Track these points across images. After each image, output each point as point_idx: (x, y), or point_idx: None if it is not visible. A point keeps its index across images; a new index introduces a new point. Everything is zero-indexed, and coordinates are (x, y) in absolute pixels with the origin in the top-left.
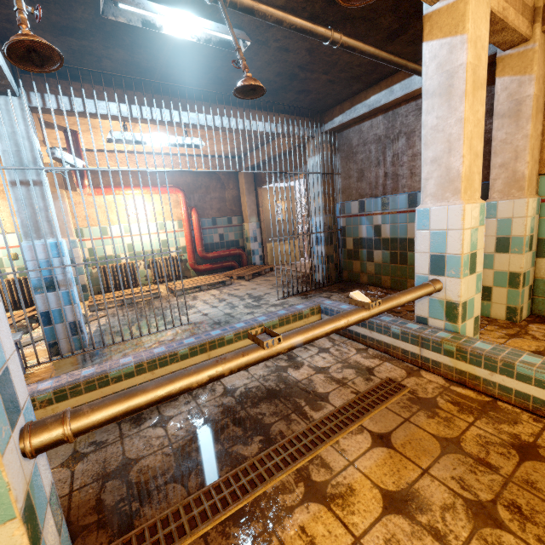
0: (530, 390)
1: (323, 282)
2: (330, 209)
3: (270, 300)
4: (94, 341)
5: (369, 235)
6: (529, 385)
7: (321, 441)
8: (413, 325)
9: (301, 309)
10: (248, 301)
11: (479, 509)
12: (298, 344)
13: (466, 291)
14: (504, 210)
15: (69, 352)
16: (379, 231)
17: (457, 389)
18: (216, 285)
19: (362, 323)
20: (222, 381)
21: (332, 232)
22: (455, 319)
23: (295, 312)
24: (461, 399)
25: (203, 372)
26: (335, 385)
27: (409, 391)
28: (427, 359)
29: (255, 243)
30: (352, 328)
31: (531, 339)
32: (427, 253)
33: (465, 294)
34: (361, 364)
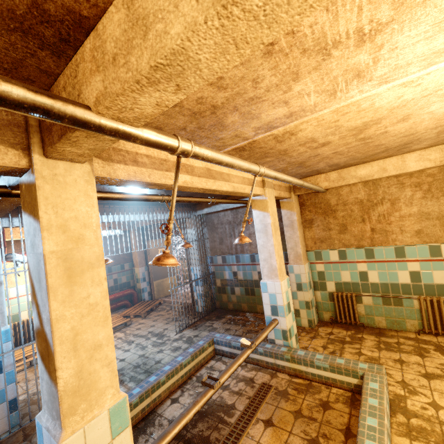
0: (322, 373)
1: (204, 313)
2: (204, 261)
3: (170, 335)
4: (24, 414)
5: (230, 277)
6: (321, 370)
7: (240, 435)
8: (268, 345)
9: (202, 345)
10: (153, 340)
11: (313, 442)
12: (225, 380)
13: (289, 323)
14: (296, 270)
15: (3, 433)
16: (236, 275)
17: (295, 380)
18: (118, 327)
19: (241, 348)
20: (165, 416)
21: (207, 277)
22: (287, 339)
23: (199, 348)
24: (297, 386)
25: (191, 412)
26: (236, 396)
27: (274, 388)
28: (278, 365)
29: (144, 282)
30: (236, 352)
31: (320, 338)
32: (269, 304)
33: (289, 324)
34: (246, 377)
